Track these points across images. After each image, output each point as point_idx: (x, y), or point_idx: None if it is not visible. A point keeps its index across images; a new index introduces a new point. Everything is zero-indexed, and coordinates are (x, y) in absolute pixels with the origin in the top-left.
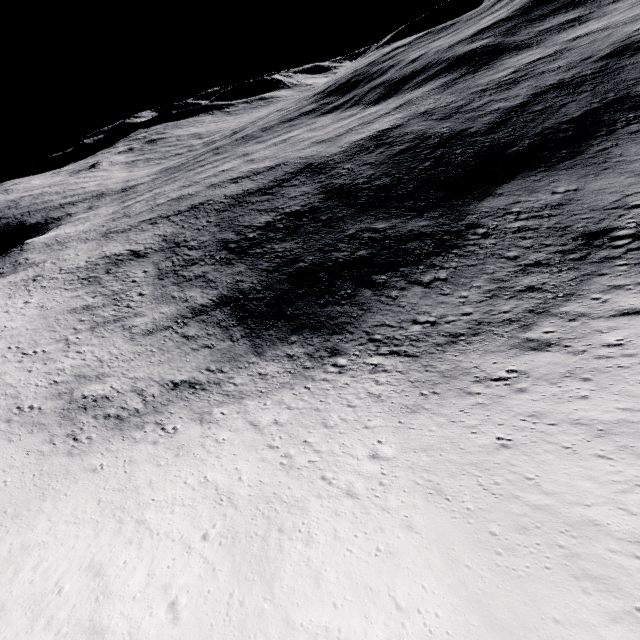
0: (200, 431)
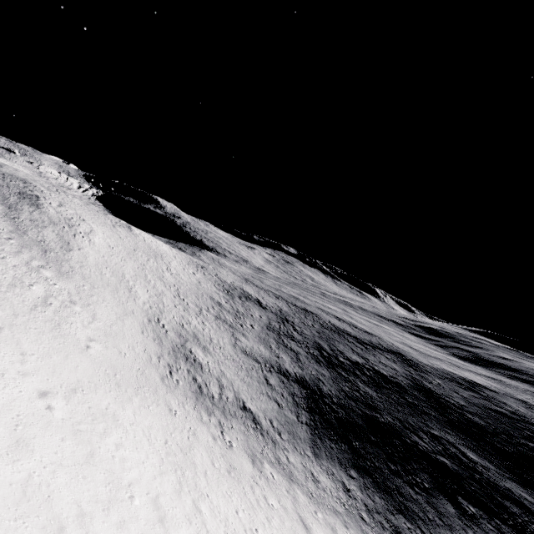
0: (251, 470)
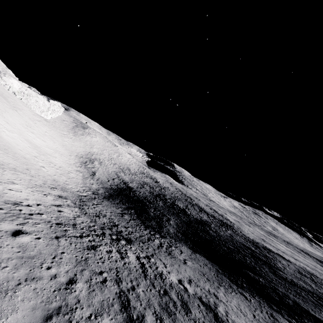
0: (74, 168)
